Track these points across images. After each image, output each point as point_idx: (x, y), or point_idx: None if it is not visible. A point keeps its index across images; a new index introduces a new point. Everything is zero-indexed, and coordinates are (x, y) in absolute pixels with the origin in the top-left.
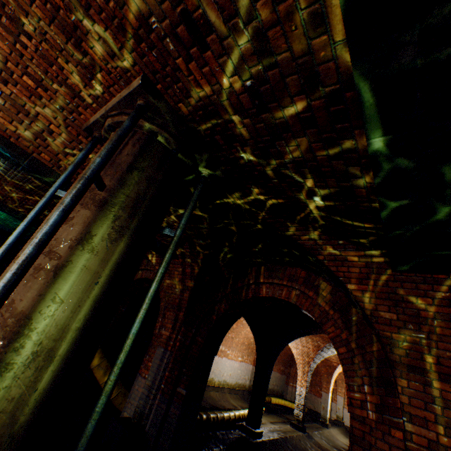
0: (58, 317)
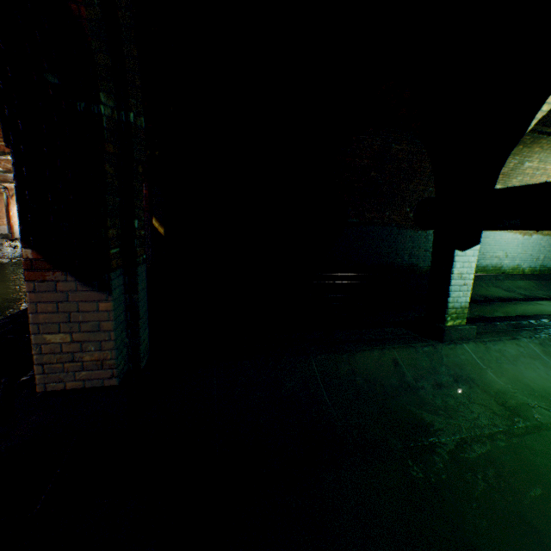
0: None
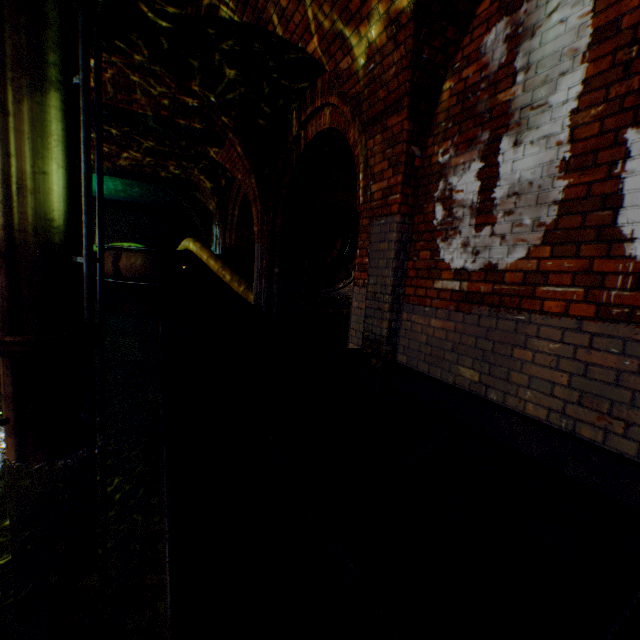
0: (18, 167)
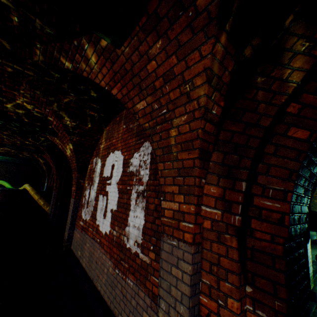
0: None
